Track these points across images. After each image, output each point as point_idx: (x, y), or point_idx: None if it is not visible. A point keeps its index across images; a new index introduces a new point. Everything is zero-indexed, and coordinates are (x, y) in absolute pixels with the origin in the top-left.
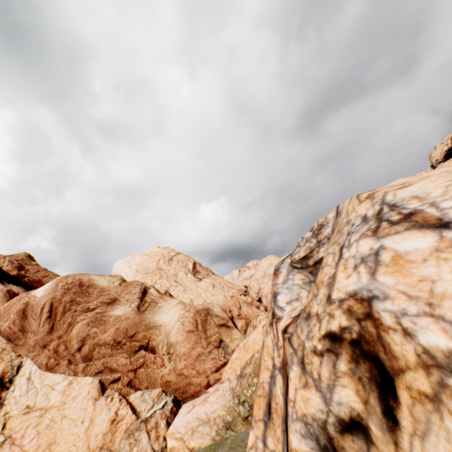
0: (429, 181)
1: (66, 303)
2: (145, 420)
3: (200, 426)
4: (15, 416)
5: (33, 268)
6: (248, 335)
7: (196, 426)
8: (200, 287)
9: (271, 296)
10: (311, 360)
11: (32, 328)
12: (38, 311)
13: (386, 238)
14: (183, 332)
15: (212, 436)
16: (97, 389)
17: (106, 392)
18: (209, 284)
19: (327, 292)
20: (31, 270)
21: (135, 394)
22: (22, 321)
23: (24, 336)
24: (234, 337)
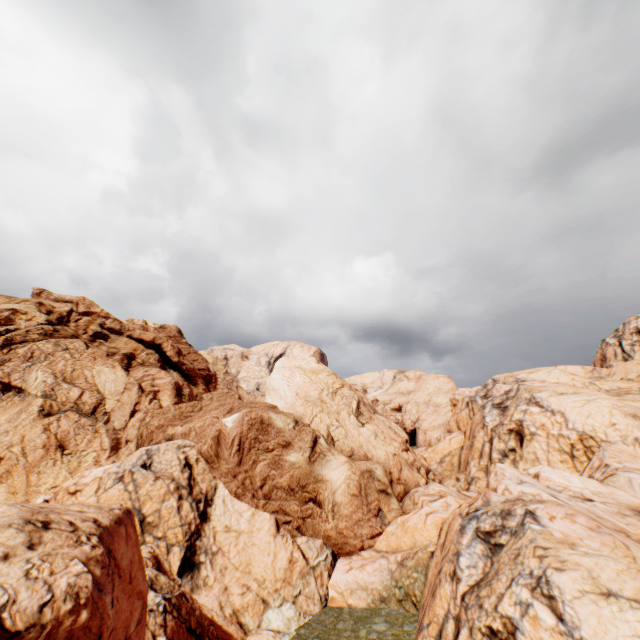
0: (573, 577)
1: (251, 439)
2: (313, 567)
3: (358, 590)
4: (220, 531)
5: (184, 348)
6: (405, 506)
7: (355, 588)
8: (362, 434)
9: (454, 549)
10: (476, 632)
11: (224, 455)
12: (229, 442)
13: (535, 600)
14: (347, 494)
15: (368, 602)
16: (274, 526)
17: (281, 530)
18: (371, 433)
19: (496, 601)
20: (183, 350)
21: (302, 538)
22: (217, 447)
23: (218, 461)
24: (391, 507)
